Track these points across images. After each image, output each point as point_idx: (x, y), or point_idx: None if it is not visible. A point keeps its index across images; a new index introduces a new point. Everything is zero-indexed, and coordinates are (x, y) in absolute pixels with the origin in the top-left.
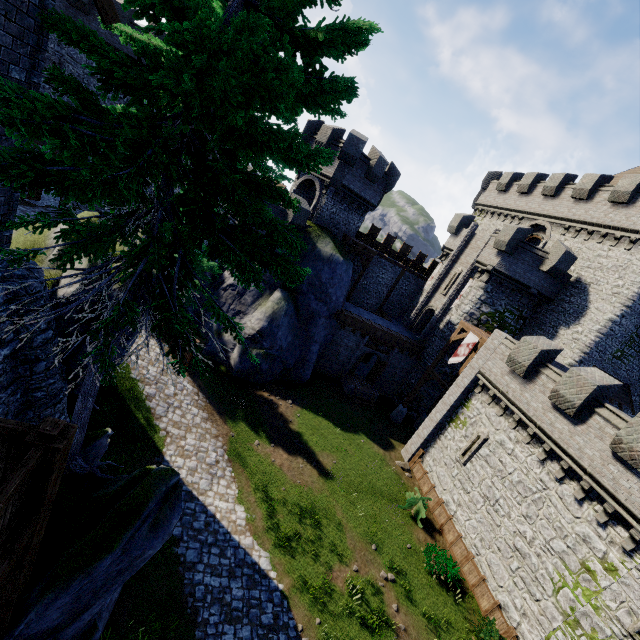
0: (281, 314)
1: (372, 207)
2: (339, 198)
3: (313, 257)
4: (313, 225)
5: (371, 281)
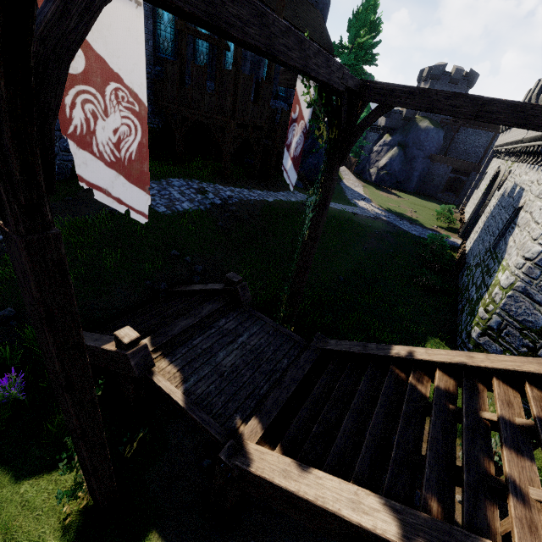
0: (395, 155)
1: None
2: None
3: (416, 130)
4: (419, 117)
5: (469, 146)
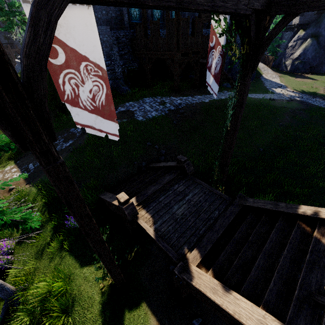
0: (309, 46)
1: None
2: None
3: None
4: None
5: None
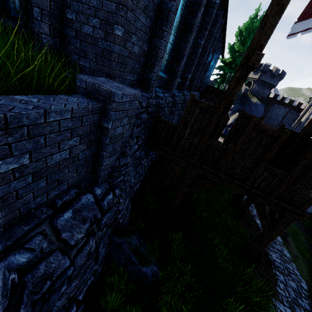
0: None
1: (274, 86)
2: (260, 85)
3: (249, 103)
4: (250, 94)
5: (274, 115)
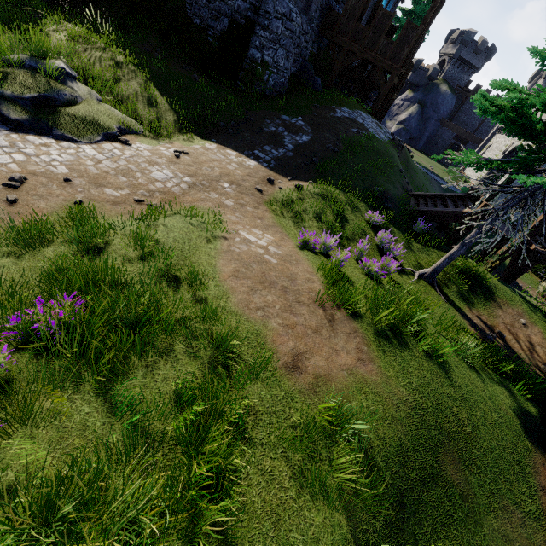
0: (415, 113)
1: (476, 70)
2: (457, 65)
3: (436, 92)
4: (440, 79)
5: (469, 117)
